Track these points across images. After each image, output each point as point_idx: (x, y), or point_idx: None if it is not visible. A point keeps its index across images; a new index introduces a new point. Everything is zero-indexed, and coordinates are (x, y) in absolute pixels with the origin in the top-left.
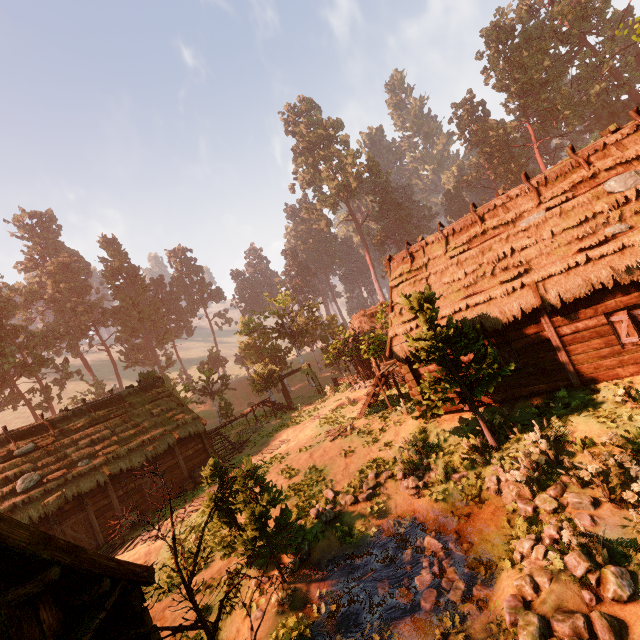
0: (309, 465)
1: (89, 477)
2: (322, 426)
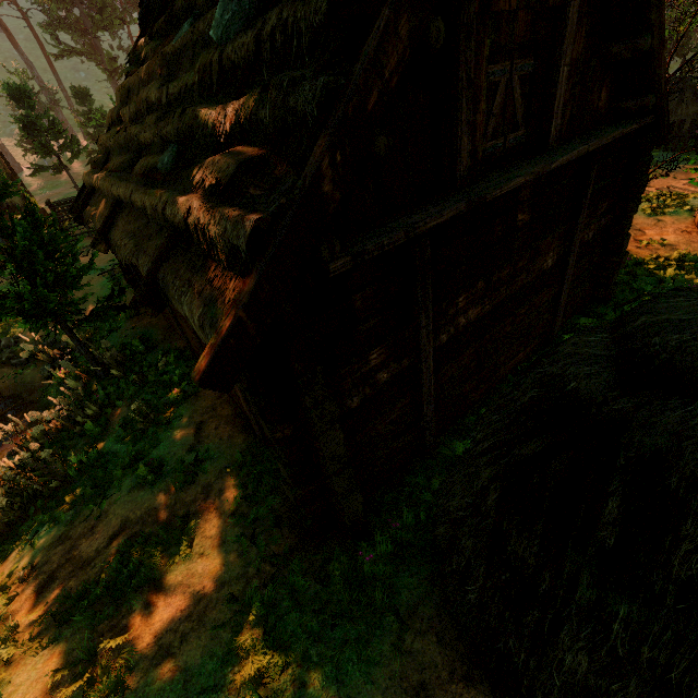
0: None
1: None
2: None
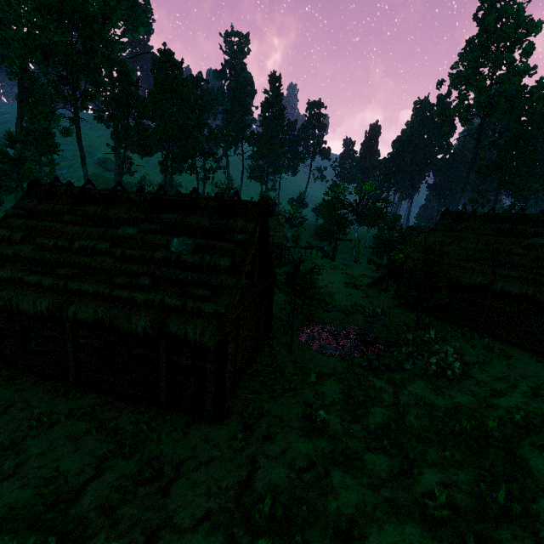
0: (329, 290)
1: None
2: (345, 278)
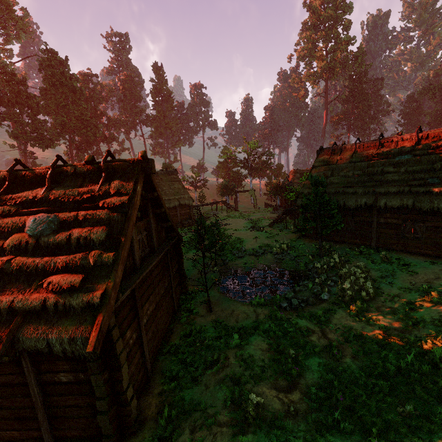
0: (237, 237)
1: None
2: (249, 224)
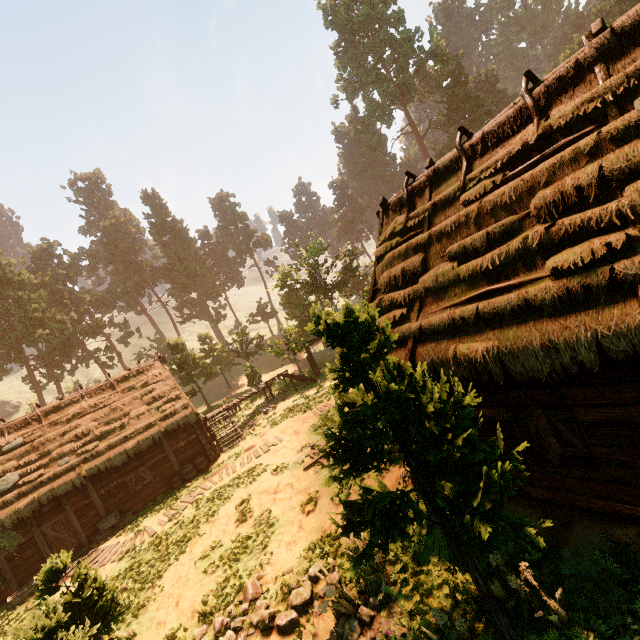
0: (267, 506)
1: (65, 479)
2: (316, 430)
